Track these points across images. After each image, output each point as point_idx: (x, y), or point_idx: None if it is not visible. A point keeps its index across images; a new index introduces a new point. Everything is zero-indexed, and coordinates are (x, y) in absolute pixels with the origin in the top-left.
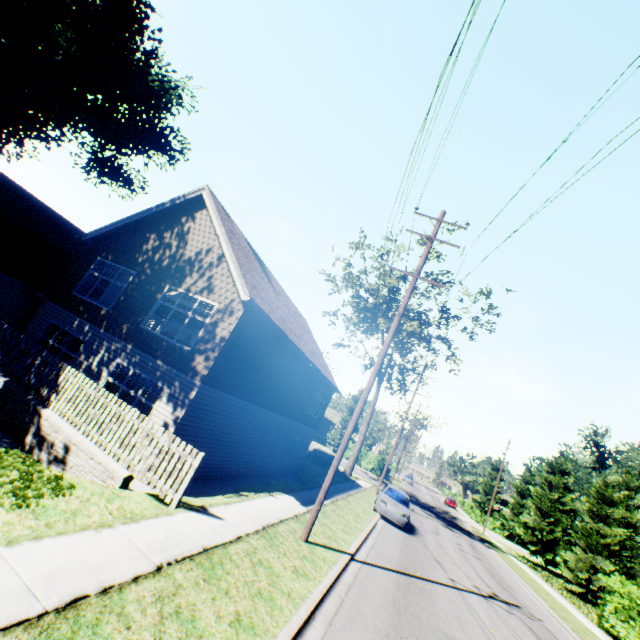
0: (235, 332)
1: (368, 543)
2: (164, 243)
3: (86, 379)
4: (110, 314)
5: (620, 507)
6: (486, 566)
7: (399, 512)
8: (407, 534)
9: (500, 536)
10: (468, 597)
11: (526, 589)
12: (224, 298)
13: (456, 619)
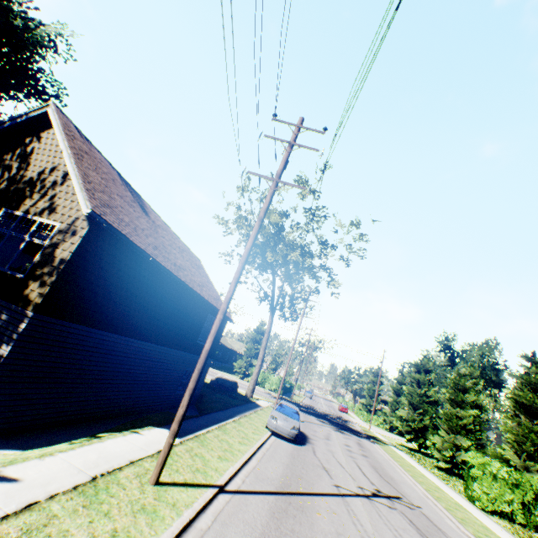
0: (80, 253)
1: (249, 466)
2: (3, 165)
3: None
4: None
5: (471, 393)
6: (371, 462)
7: (289, 426)
8: (298, 446)
9: (383, 430)
10: (352, 503)
11: (405, 476)
12: (67, 217)
13: (336, 537)
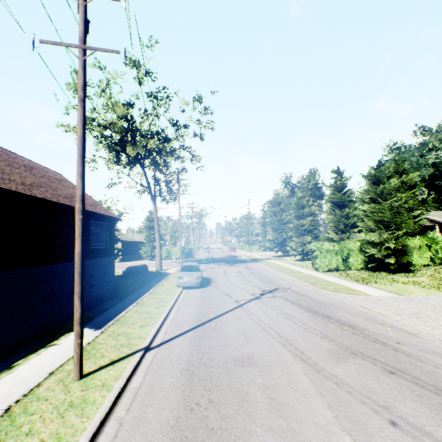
0: None
1: (169, 320)
2: None
3: None
4: None
5: (307, 207)
6: (256, 275)
7: (194, 278)
8: (204, 288)
9: (261, 252)
10: (248, 307)
11: (278, 274)
12: None
13: (242, 335)
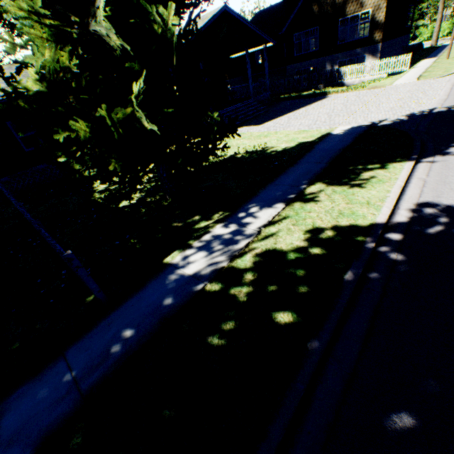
0: (384, 15)
1: None
2: (322, 4)
3: (351, 66)
4: (319, 51)
5: None
6: None
7: None
8: None
9: None
10: None
11: None
12: (372, 5)
13: None
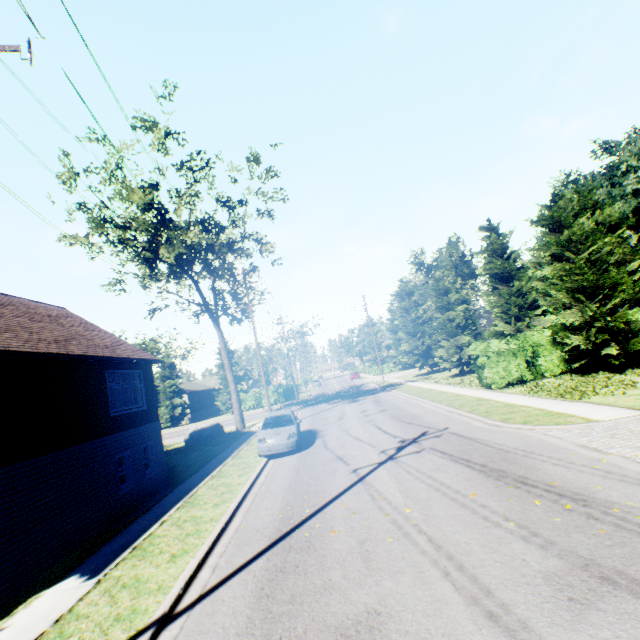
0: None
1: (230, 531)
2: None
3: None
4: None
5: (453, 291)
6: (390, 413)
7: (284, 438)
8: (304, 451)
9: (398, 372)
10: (375, 480)
11: (426, 405)
12: None
13: (359, 553)
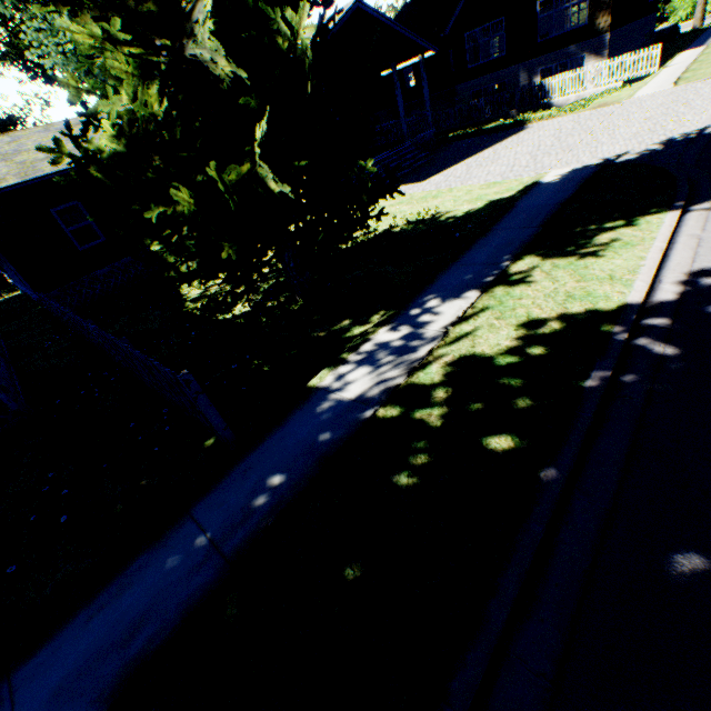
0: None
1: None
2: None
3: (562, 76)
4: (508, 56)
5: None
6: None
7: None
8: None
9: None
10: None
11: None
12: None
13: None
